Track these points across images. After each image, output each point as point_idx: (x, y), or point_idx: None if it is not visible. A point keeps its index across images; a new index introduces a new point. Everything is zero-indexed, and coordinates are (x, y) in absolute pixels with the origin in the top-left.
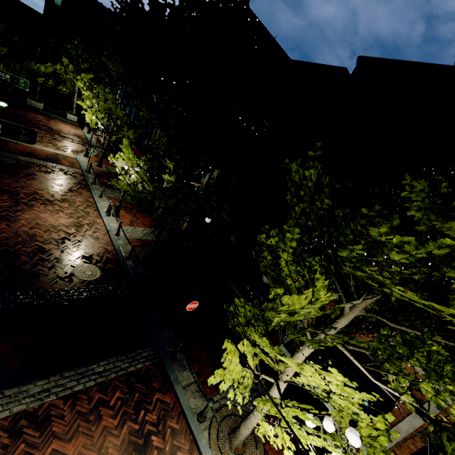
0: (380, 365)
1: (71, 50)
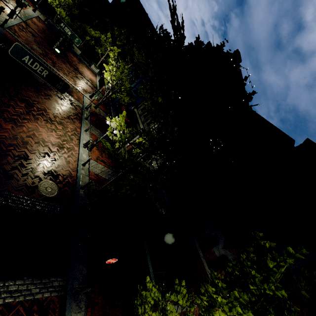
0: None
1: (116, 31)
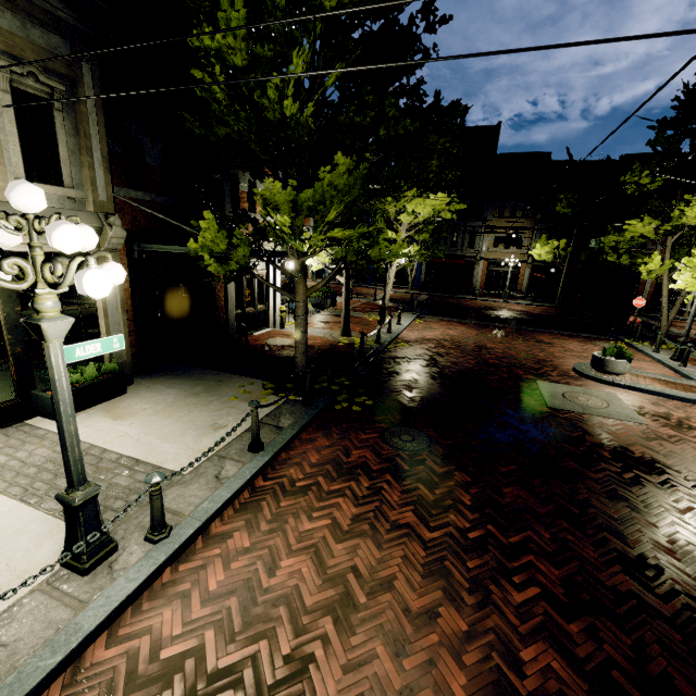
0: None
1: None
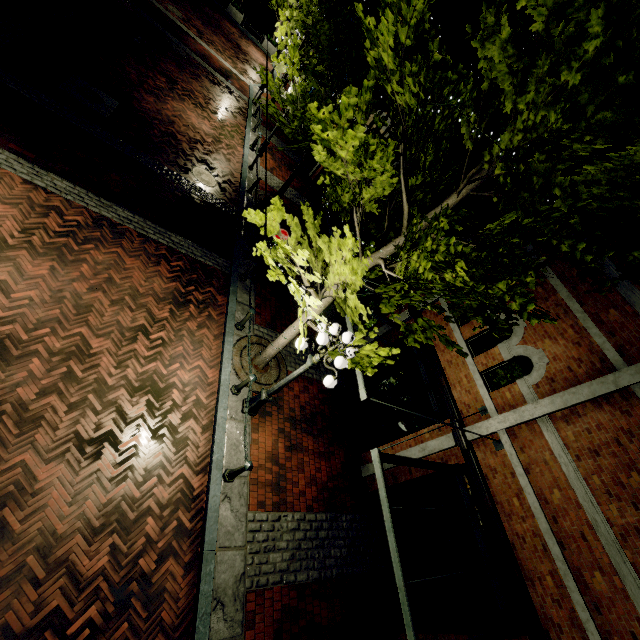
0: (397, 257)
1: None
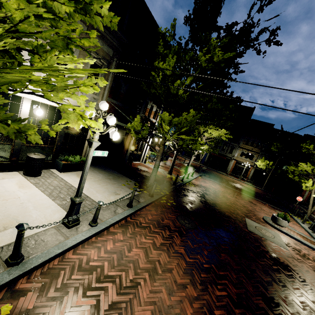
0: None
1: None
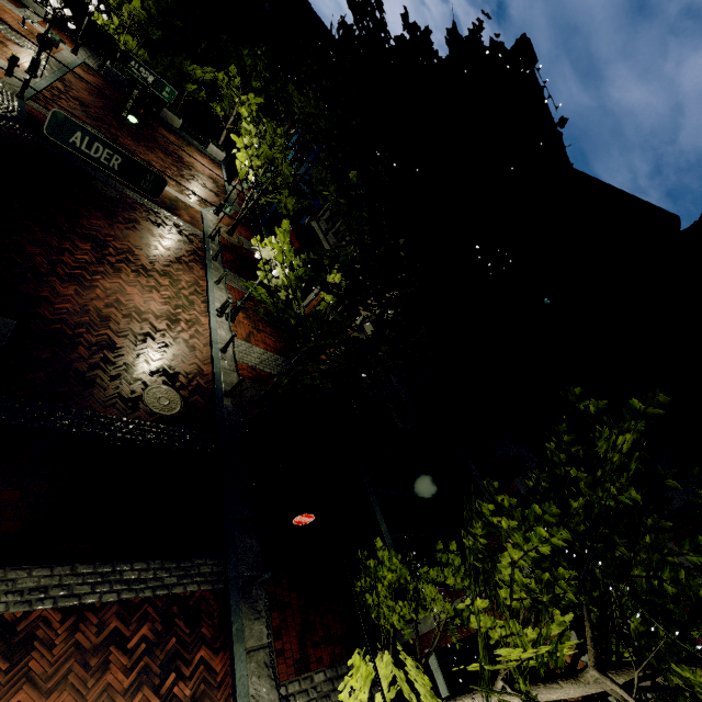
0: None
1: (247, 57)
